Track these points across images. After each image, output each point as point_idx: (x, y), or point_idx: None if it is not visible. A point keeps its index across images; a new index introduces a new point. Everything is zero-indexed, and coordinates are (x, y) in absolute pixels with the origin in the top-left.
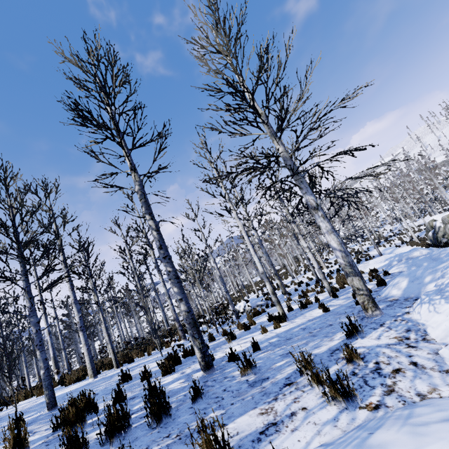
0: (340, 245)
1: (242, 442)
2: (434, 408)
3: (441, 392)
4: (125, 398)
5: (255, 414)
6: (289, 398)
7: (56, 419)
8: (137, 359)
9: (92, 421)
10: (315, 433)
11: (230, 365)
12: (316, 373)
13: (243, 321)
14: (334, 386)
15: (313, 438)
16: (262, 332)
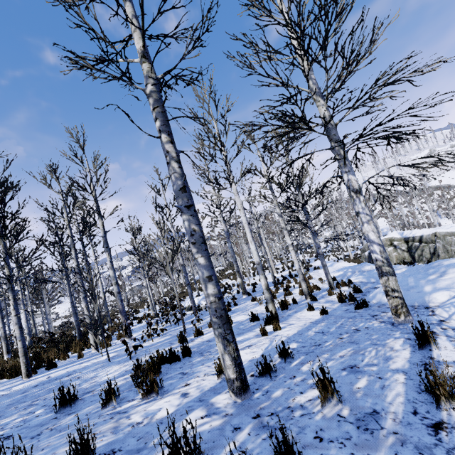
0: (379, 238)
1: None
2: None
3: None
4: None
5: None
6: None
7: None
8: (60, 363)
9: None
10: None
11: (270, 384)
12: None
13: (206, 319)
14: None
15: None
16: (262, 335)
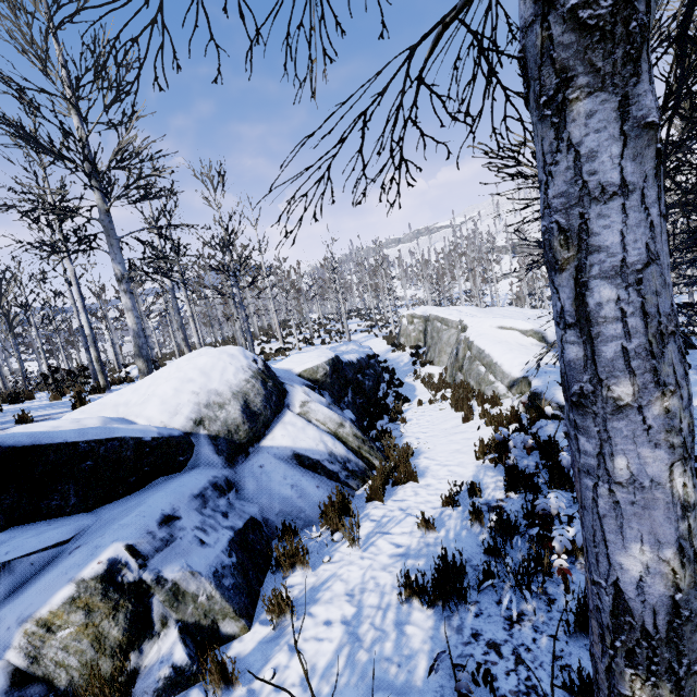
0: (136, 325)
1: None
2: None
3: None
4: None
5: None
6: None
7: None
8: None
9: None
10: None
11: None
12: None
13: None
14: None
15: None
16: (52, 400)
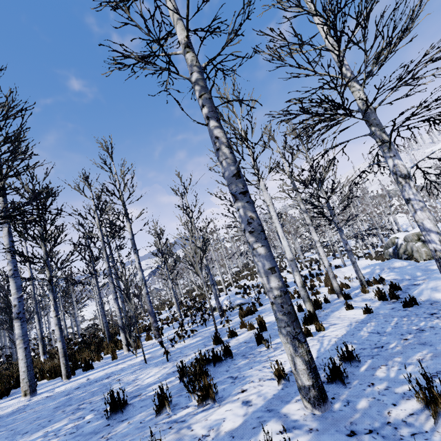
0: (437, 226)
1: None
2: None
3: None
4: None
5: None
6: None
7: None
8: (95, 364)
9: None
10: None
11: (346, 393)
12: None
13: (234, 320)
14: None
15: None
16: (306, 335)
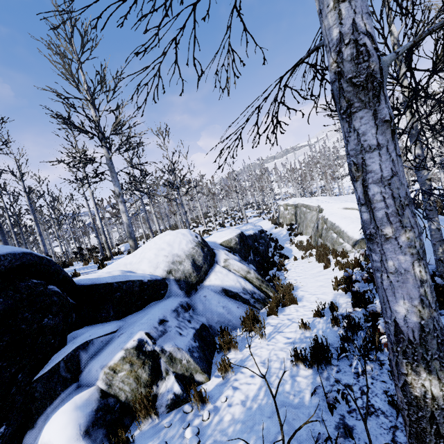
0: (127, 220)
1: None
2: None
3: None
4: None
5: None
6: None
7: None
8: None
9: None
10: None
11: None
12: None
13: None
14: None
15: None
16: (84, 265)
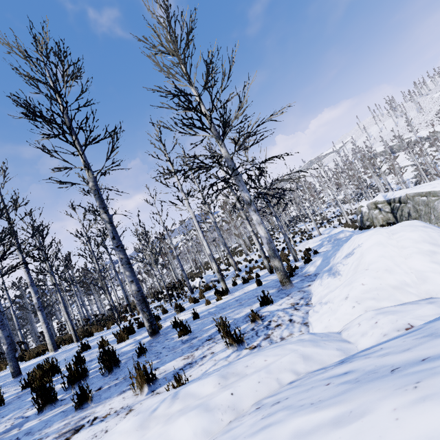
0: (266, 234)
1: (166, 375)
2: (277, 343)
3: (294, 335)
4: (85, 361)
5: (180, 359)
6: (206, 348)
7: (24, 380)
8: (97, 333)
9: (56, 379)
10: (213, 365)
11: (173, 331)
12: (225, 330)
13: (196, 295)
14: (232, 337)
15: (210, 368)
16: (206, 304)
